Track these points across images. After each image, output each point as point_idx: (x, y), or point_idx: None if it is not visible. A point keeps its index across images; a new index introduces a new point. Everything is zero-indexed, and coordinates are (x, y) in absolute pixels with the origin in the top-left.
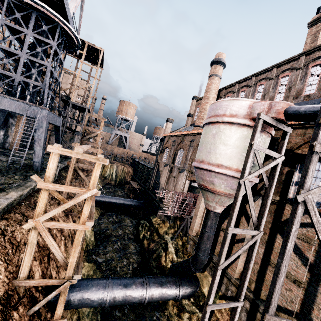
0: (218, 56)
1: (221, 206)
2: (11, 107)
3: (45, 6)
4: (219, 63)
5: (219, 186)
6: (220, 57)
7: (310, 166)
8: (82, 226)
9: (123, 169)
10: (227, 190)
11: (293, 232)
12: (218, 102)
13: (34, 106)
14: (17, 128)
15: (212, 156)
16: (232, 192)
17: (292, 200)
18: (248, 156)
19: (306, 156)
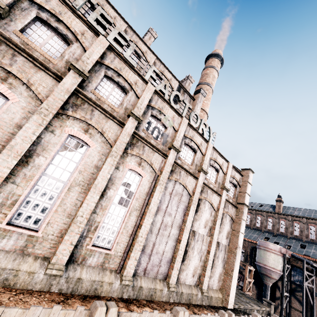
0: None
1: (271, 283)
2: None
3: None
4: None
5: (273, 276)
6: None
7: (304, 276)
8: (251, 293)
9: None
10: (275, 277)
11: (304, 293)
12: (268, 243)
13: None
14: None
15: (270, 264)
16: (277, 278)
17: (293, 282)
18: (285, 268)
19: (294, 266)
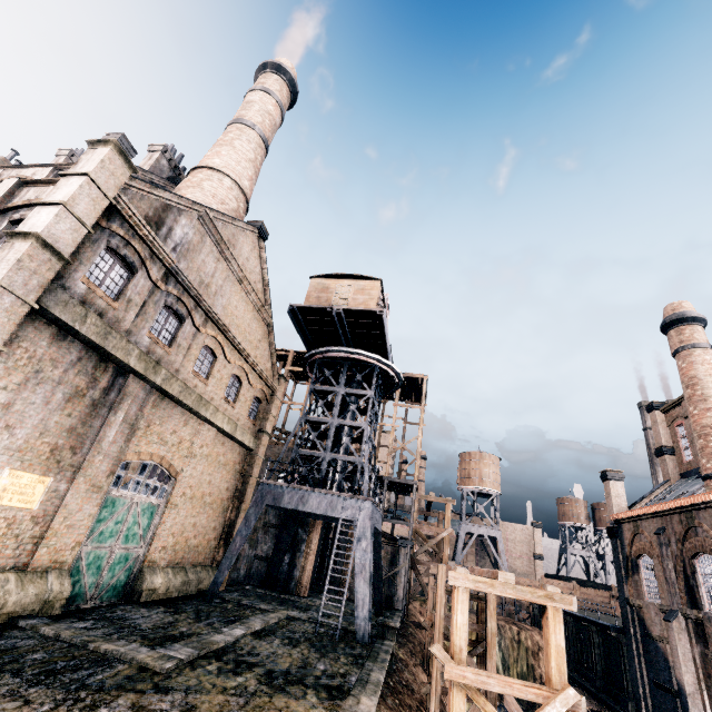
0: (674, 311)
1: None
2: (321, 507)
3: (361, 352)
4: (685, 322)
5: None
6: (680, 311)
7: None
8: None
9: (517, 639)
10: None
11: None
12: None
13: (351, 497)
14: (309, 546)
15: None
16: None
17: None
18: None
19: None
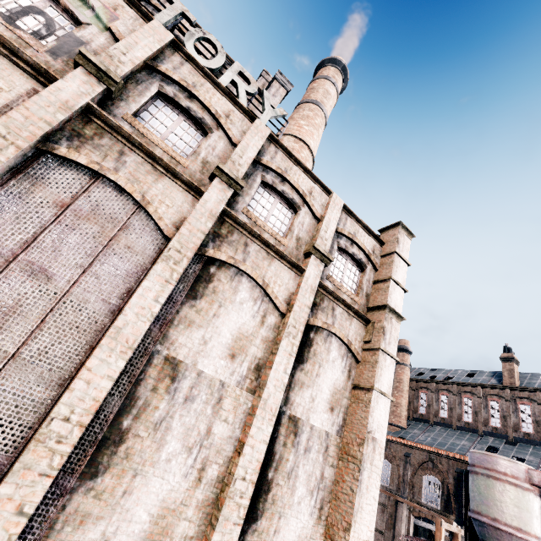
0: (405, 344)
1: None
2: None
3: None
4: (407, 352)
5: None
6: (407, 346)
7: None
8: None
9: None
10: None
11: None
12: (493, 456)
13: None
14: None
15: (508, 517)
16: None
17: None
18: None
19: None
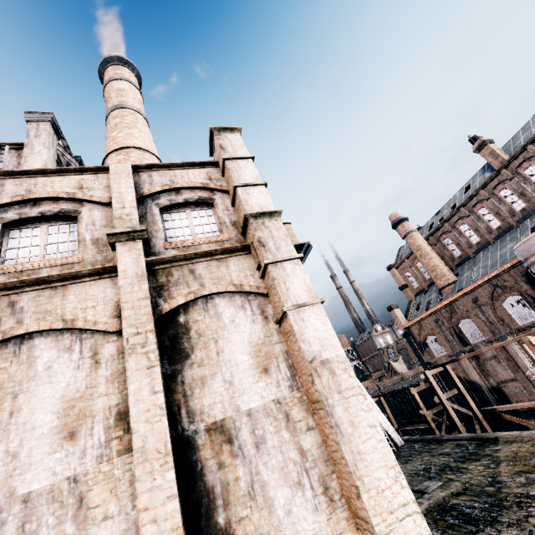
0: (396, 217)
1: None
2: None
3: None
4: (403, 221)
5: None
6: (399, 216)
7: None
8: None
9: None
10: None
11: None
12: (534, 236)
13: None
14: None
15: None
16: None
17: None
18: None
19: None
